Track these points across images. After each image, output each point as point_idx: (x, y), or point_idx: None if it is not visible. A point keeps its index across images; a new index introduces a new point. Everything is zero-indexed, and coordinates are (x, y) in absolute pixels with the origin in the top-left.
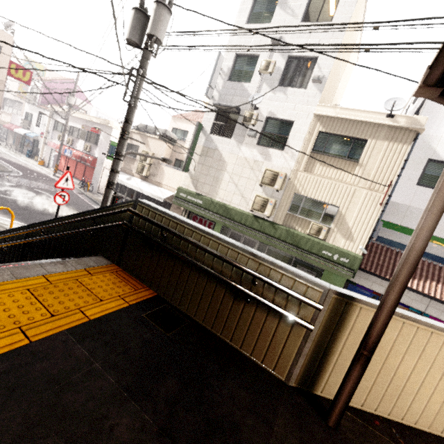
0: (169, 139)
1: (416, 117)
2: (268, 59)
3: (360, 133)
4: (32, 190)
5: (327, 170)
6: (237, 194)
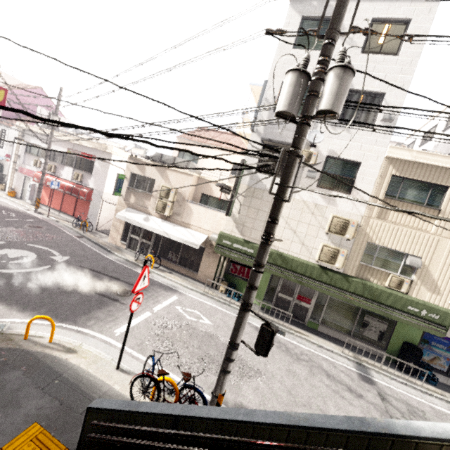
0: (228, 189)
1: None
2: None
3: (440, 179)
4: (28, 247)
5: (404, 217)
6: (296, 242)
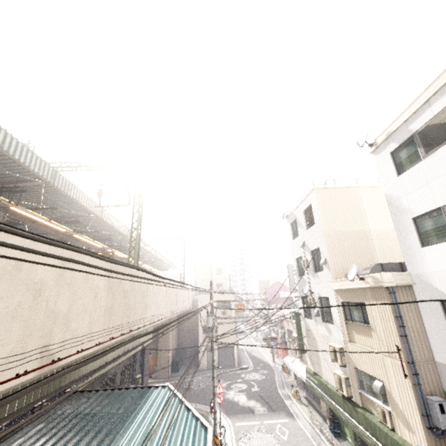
0: (270, 339)
1: (373, 275)
2: (304, 257)
3: (358, 298)
4: (248, 383)
5: (361, 337)
6: (330, 371)
